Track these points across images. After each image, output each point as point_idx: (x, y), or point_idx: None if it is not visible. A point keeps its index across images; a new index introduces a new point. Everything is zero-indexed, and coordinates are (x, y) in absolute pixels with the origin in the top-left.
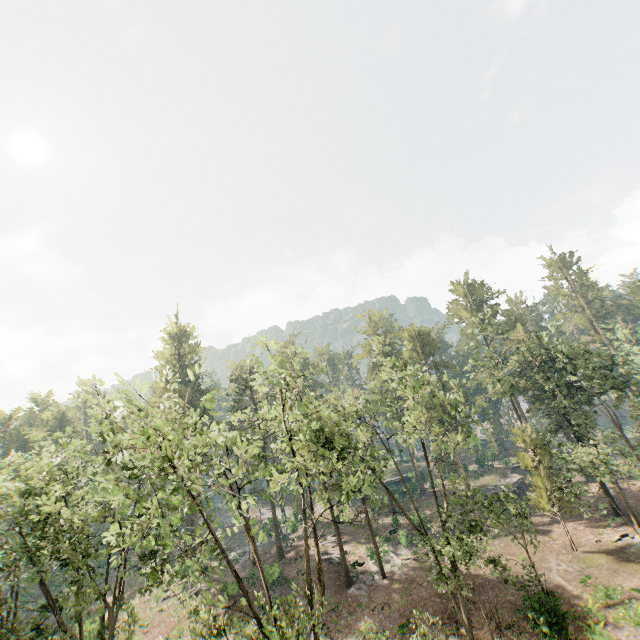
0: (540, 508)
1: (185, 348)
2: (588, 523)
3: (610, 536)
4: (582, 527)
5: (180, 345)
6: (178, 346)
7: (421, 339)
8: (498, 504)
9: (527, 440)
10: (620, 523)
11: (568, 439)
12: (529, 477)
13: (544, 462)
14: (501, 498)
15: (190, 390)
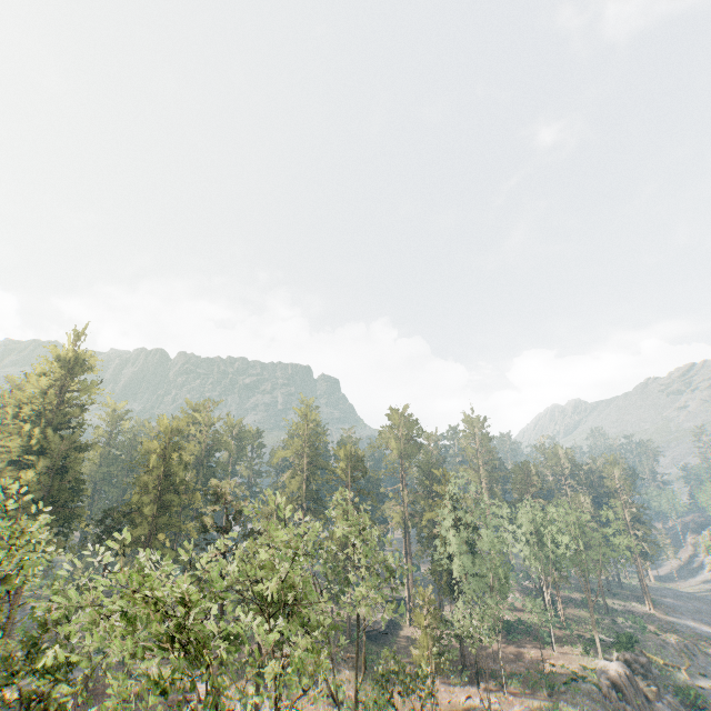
0: (406, 654)
1: (74, 381)
2: (443, 678)
3: (459, 695)
4: (438, 682)
5: (71, 377)
6: (66, 376)
7: (354, 461)
8: (416, 682)
9: (426, 599)
10: (466, 681)
11: (438, 585)
12: (417, 633)
13: (434, 623)
14: (419, 676)
15: (67, 444)
